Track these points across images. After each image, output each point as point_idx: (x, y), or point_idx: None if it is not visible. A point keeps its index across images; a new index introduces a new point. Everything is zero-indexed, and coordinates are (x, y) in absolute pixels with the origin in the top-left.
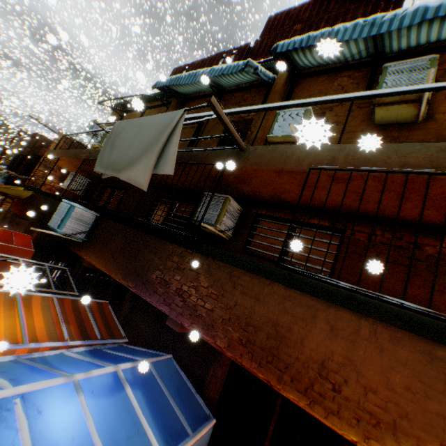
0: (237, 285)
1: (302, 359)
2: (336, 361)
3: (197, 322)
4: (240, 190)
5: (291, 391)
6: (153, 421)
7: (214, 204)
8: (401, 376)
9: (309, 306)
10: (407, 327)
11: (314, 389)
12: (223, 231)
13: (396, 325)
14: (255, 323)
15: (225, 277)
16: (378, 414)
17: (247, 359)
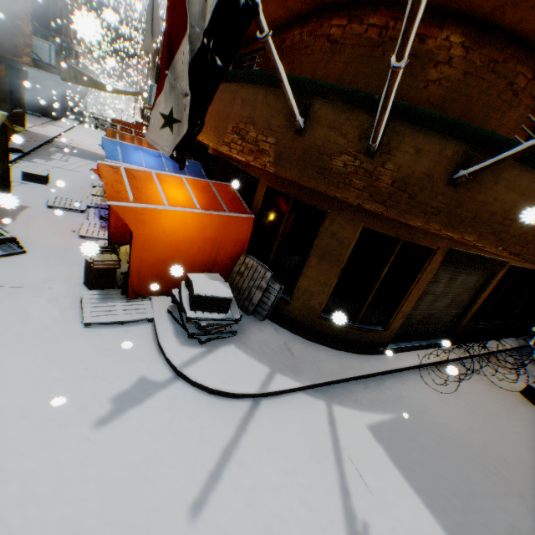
0: None
1: None
2: None
3: None
4: None
5: None
6: (173, 169)
7: None
8: None
9: None
10: None
11: None
12: None
13: None
14: None
15: None
16: None
17: None
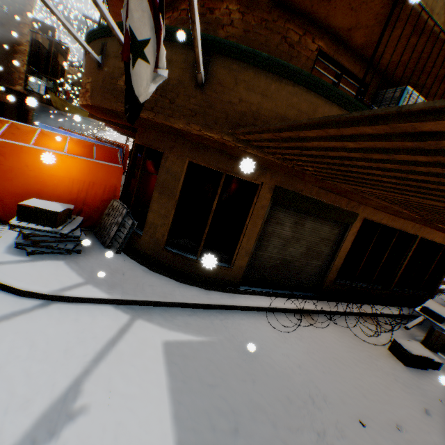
0: None
1: None
2: None
3: None
4: None
5: None
6: None
7: None
8: None
9: None
10: None
11: None
12: None
13: None
14: None
15: None
16: None
17: None
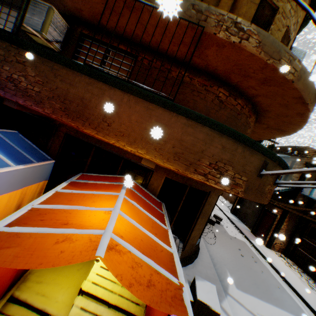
0: (57, 75)
1: (95, 114)
2: (111, 114)
3: (30, 99)
4: (64, 5)
5: (89, 129)
6: (6, 155)
7: (39, 12)
8: (135, 117)
9: (101, 88)
10: (142, 96)
11: (100, 127)
12: (51, 41)
13: (138, 96)
14: (70, 98)
15: (48, 69)
16: (124, 132)
17: (65, 118)
